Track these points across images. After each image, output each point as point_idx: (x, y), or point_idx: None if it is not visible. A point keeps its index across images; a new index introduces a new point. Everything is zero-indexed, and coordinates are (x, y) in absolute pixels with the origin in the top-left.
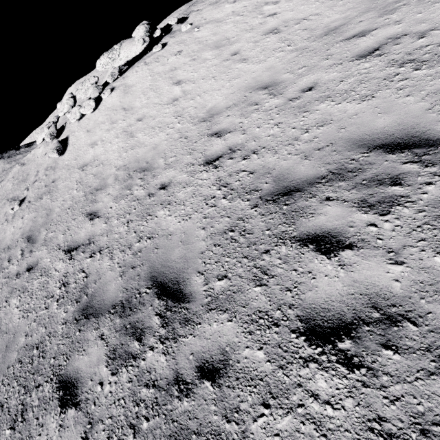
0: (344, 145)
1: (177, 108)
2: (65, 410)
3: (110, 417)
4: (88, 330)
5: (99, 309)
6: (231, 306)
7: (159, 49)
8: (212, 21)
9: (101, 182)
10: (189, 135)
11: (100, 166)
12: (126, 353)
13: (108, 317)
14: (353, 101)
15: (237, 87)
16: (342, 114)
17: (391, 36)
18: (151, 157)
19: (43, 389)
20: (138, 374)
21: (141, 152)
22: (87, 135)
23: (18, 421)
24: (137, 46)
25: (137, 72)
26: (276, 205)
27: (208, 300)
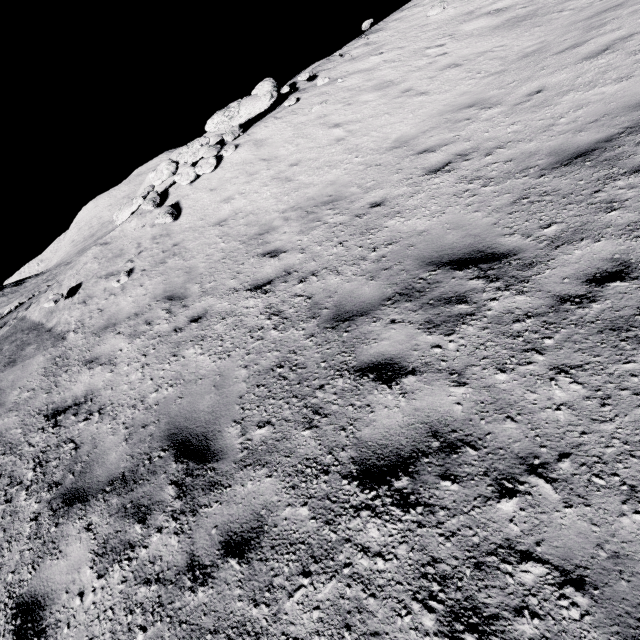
0: (626, 110)
1: (346, 146)
2: (396, 382)
3: (483, 358)
4: (362, 326)
5: (363, 309)
6: (587, 234)
7: (293, 103)
8: (359, 72)
9: (262, 227)
10: (381, 162)
11: (249, 216)
12: (452, 317)
13: (388, 308)
14: (606, 85)
15: (426, 116)
16: (600, 96)
17: (616, 38)
18: (333, 191)
19: (334, 385)
20: (492, 320)
21: (312, 192)
22: (212, 193)
23: (316, 419)
24: (262, 102)
25: (268, 127)
26: (572, 166)
27: (545, 243)
